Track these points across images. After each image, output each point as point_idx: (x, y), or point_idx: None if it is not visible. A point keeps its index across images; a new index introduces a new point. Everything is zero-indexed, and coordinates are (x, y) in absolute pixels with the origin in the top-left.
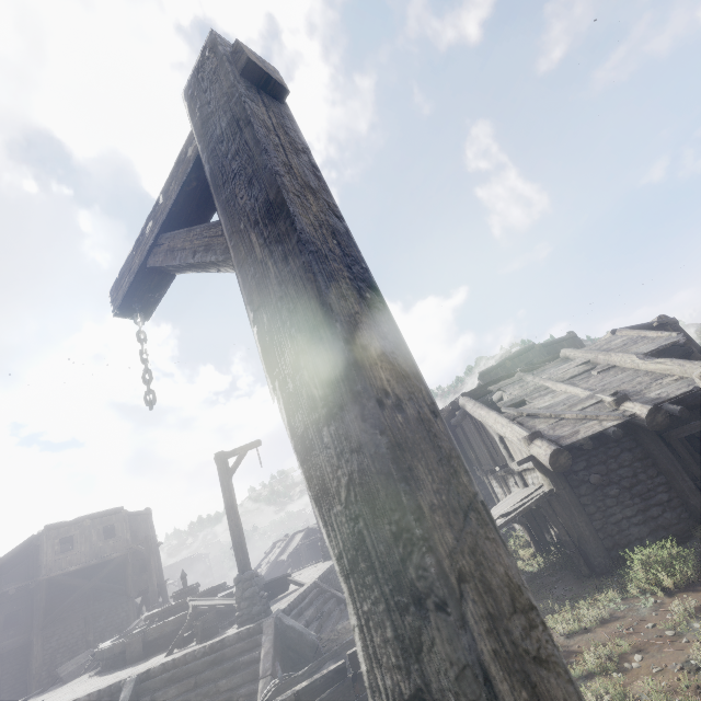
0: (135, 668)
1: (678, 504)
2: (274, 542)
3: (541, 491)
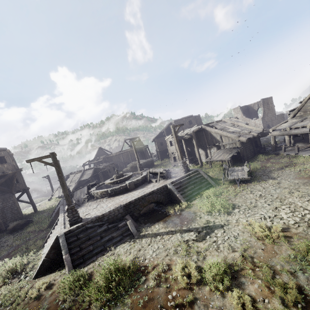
0: (147, 187)
1: (253, 152)
2: (67, 175)
3: (237, 147)
